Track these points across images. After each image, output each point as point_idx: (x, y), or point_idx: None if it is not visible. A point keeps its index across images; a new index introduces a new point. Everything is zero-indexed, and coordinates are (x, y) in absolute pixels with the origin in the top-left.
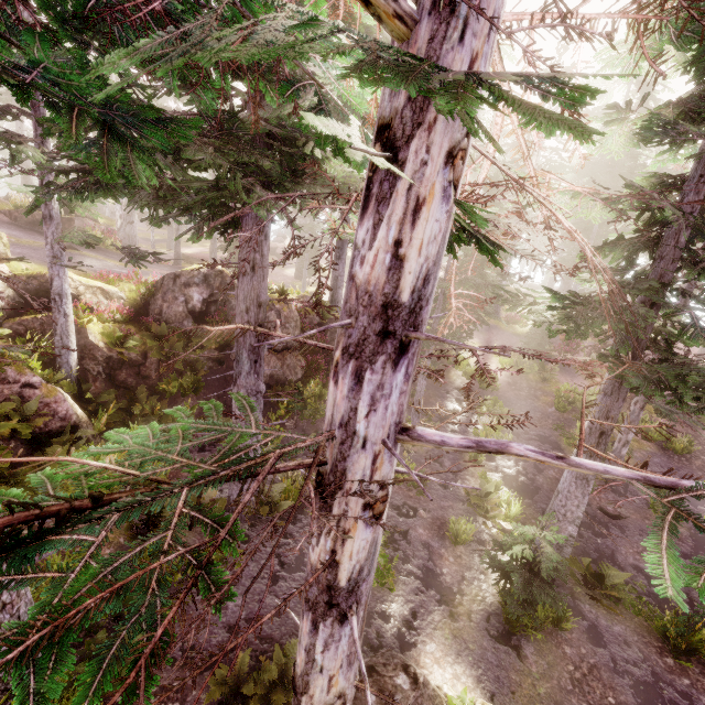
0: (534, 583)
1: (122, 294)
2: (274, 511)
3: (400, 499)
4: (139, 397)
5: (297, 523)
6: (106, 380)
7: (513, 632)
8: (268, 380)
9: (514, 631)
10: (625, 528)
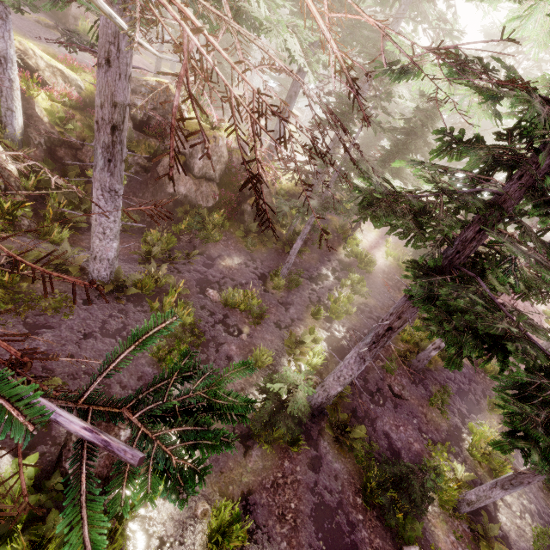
0: (283, 413)
1: (81, 84)
2: (123, 292)
3: (235, 321)
4: (68, 174)
5: (139, 307)
6: (46, 152)
7: (252, 437)
8: (182, 198)
9: (253, 437)
10: (399, 405)
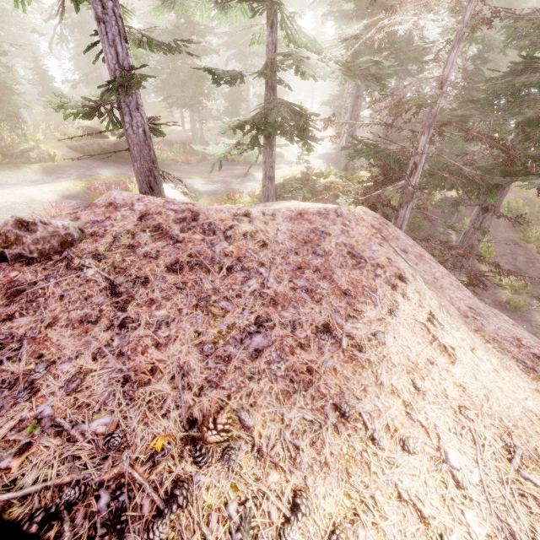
0: None
1: None
2: None
3: None
4: None
5: None
6: None
7: None
8: None
9: None
10: None
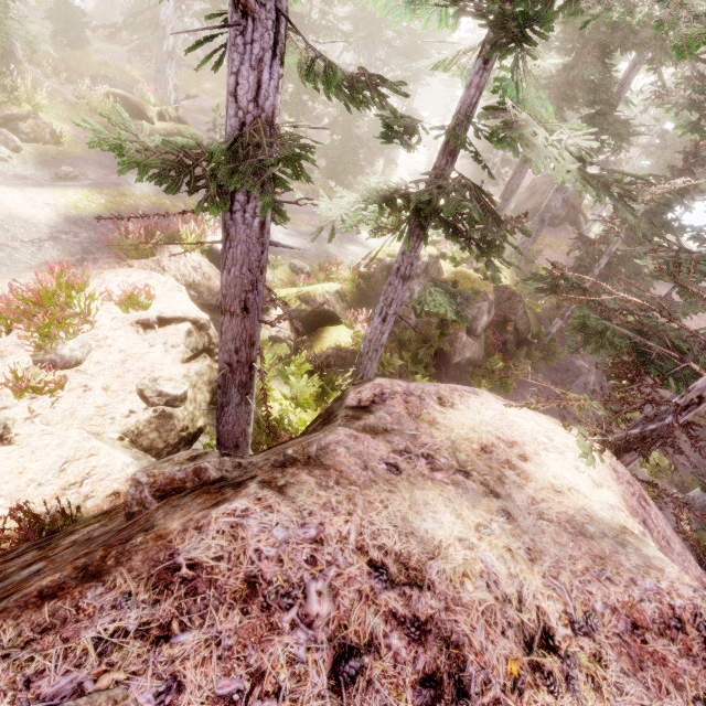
0: None
1: (343, 289)
2: None
3: None
4: None
5: None
6: None
7: None
8: (464, 362)
9: None
10: None
